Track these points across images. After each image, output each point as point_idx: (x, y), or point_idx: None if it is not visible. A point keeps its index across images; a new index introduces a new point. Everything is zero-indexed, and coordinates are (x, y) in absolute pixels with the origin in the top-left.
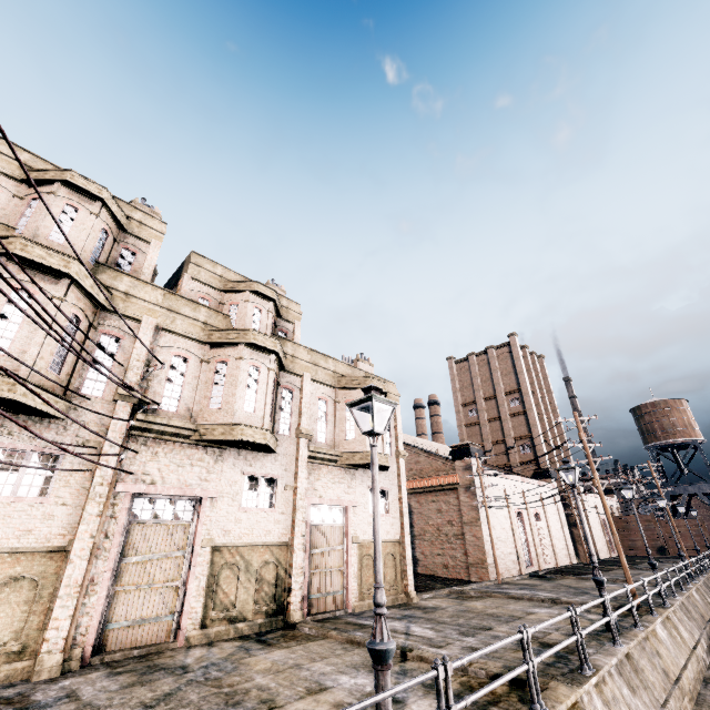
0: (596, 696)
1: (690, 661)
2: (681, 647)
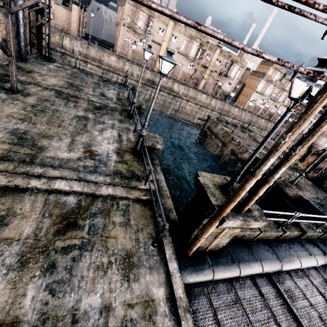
0: None
1: None
2: None
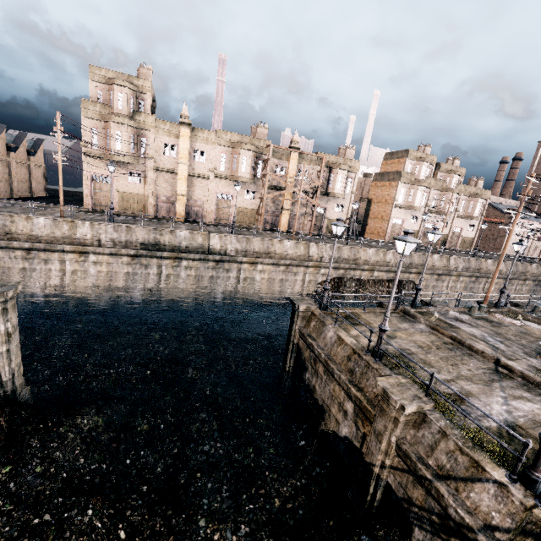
0: (503, 263)
1: (537, 272)
2: (538, 270)
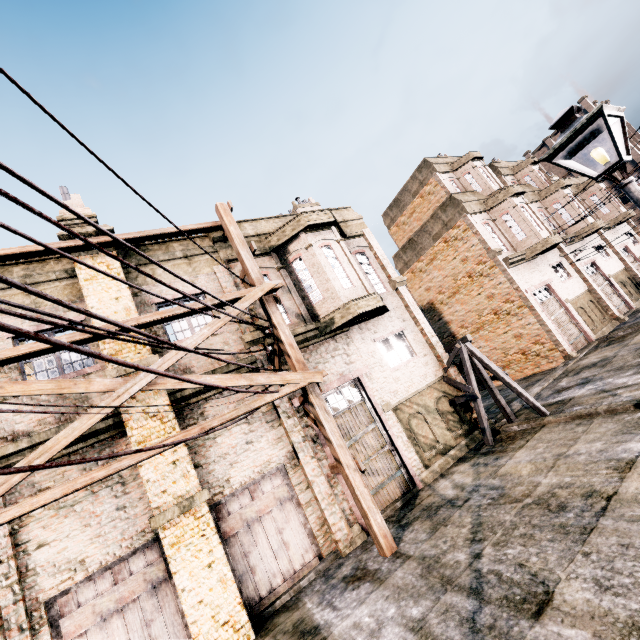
0: None
1: None
2: None
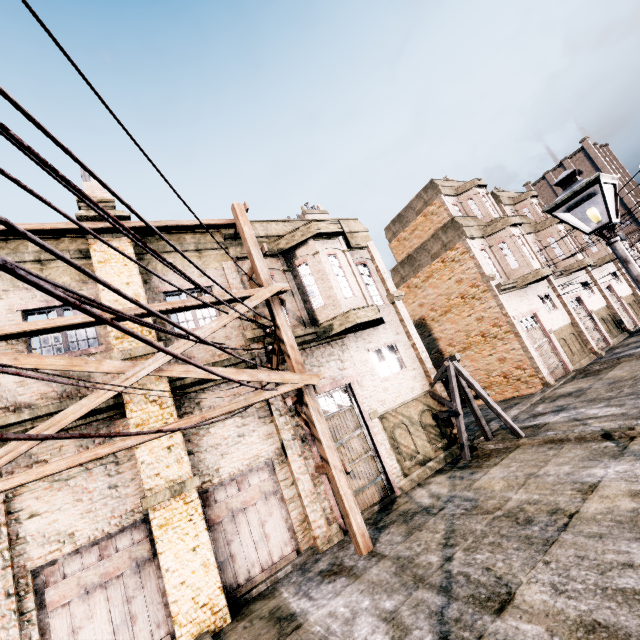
0: None
1: None
2: None
